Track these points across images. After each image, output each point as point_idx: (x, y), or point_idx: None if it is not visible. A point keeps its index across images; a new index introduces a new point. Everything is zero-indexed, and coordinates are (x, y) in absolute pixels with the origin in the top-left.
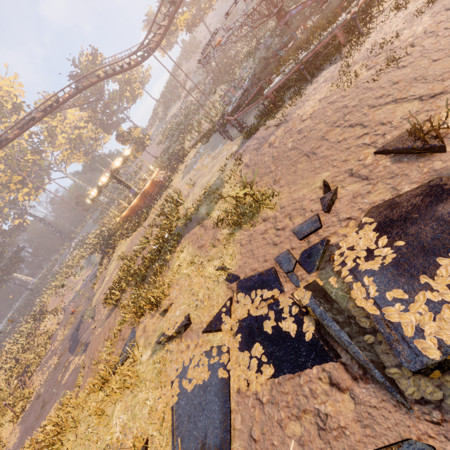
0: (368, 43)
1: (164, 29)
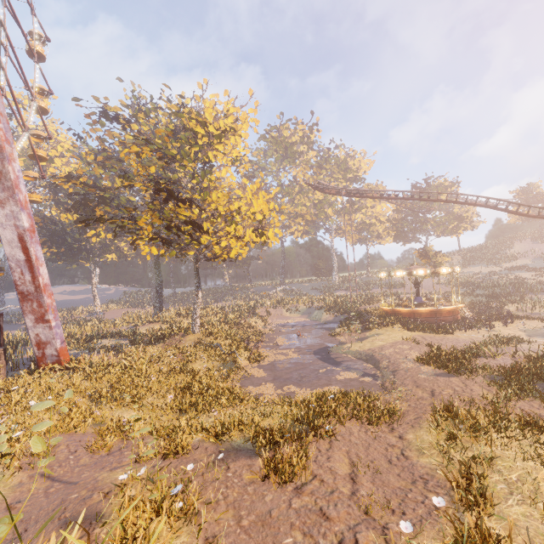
0: None
1: None
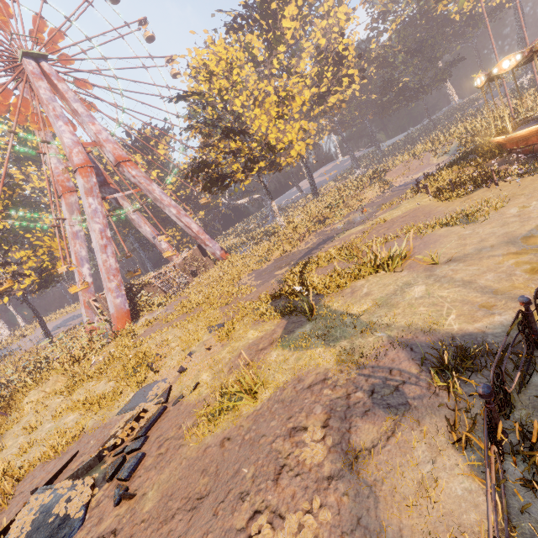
0: None
1: None
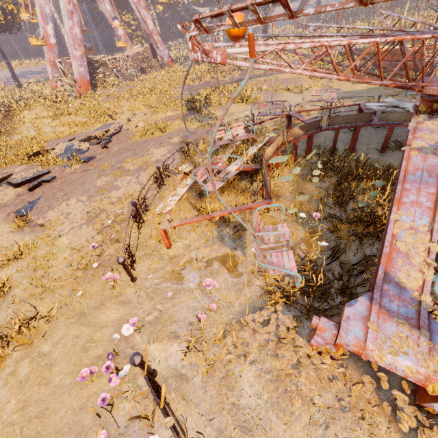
0: (143, 177)
1: None
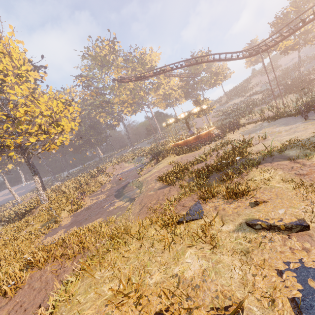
0: None
1: (282, 39)
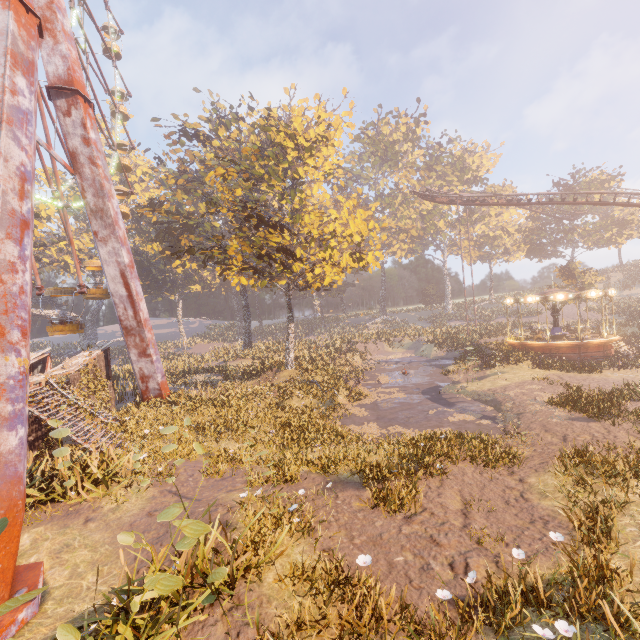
0: None
1: None
